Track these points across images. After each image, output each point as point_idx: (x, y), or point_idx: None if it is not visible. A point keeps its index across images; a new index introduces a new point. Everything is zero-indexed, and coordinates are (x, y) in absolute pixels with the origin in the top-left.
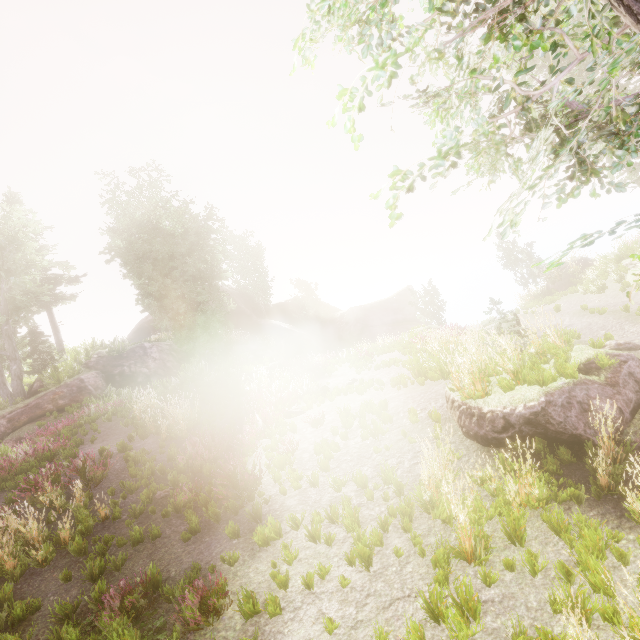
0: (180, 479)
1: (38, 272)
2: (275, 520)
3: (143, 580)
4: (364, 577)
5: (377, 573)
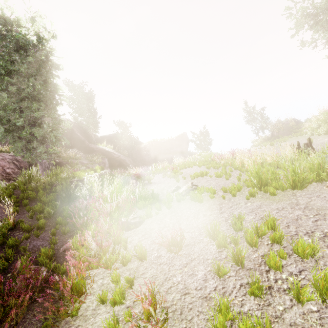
0: None
1: None
2: None
3: None
4: None
5: None
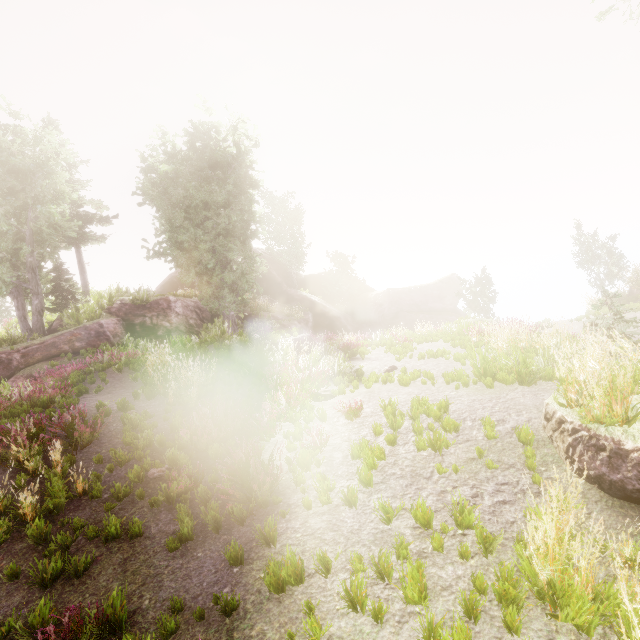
0: (179, 458)
1: (67, 205)
2: (294, 547)
3: (98, 616)
4: None
5: None
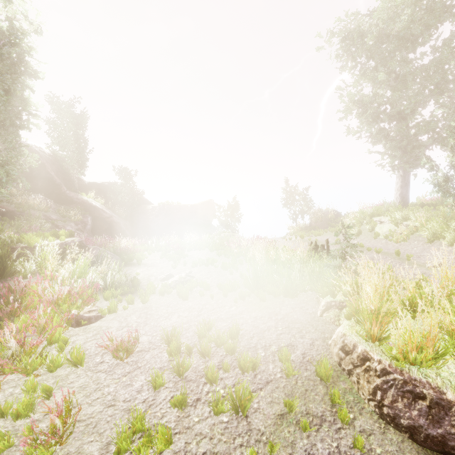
0: None
1: None
2: None
3: None
4: None
5: None
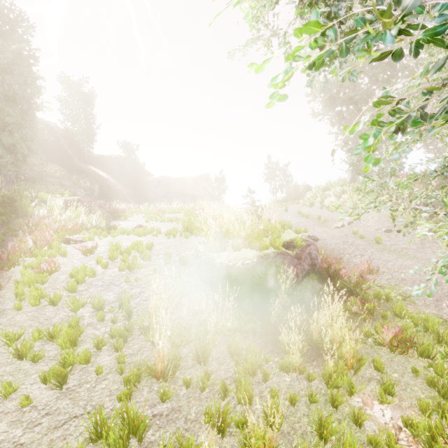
0: None
1: None
2: None
3: None
4: (53, 395)
5: (69, 390)
